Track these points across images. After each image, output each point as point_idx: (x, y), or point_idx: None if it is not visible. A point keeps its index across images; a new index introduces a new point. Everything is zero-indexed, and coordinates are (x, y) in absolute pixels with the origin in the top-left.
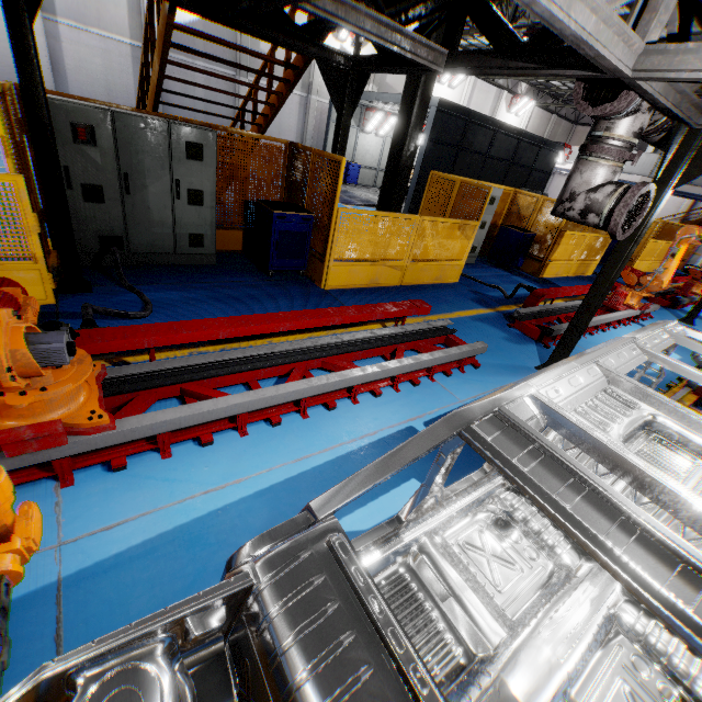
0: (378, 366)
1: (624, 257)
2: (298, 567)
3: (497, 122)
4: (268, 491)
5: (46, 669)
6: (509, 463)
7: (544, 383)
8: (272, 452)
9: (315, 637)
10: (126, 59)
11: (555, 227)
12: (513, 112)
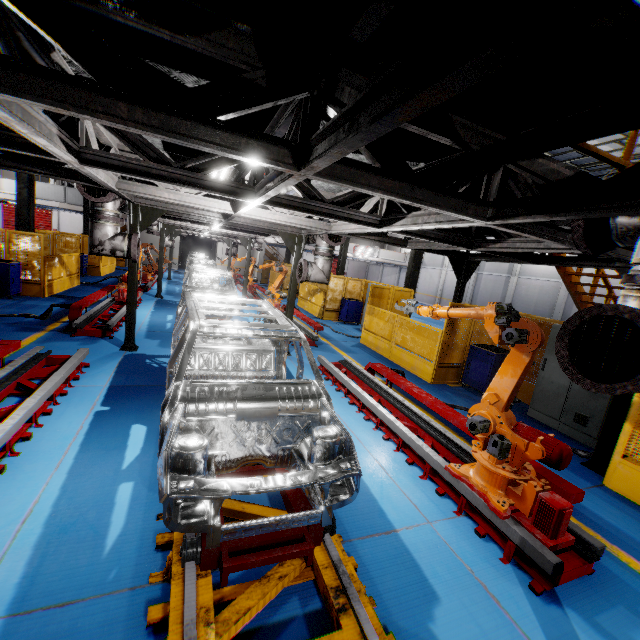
0: (42, 391)
1: (137, 269)
2: (191, 392)
3: None
4: (66, 487)
5: (168, 449)
6: (214, 332)
7: (199, 316)
8: (31, 479)
9: (211, 394)
10: None
11: (38, 254)
12: None
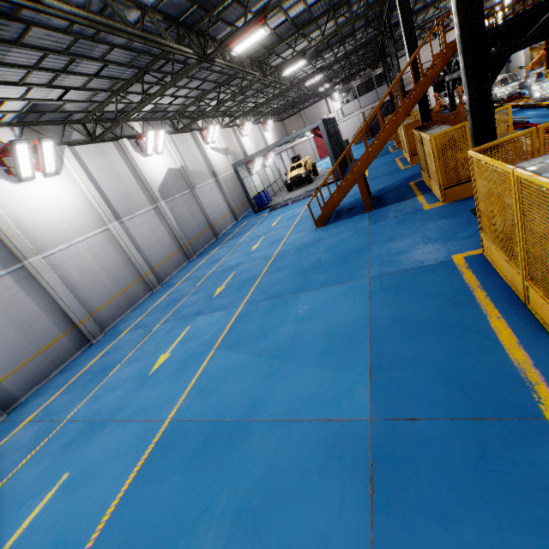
0: None
1: None
2: None
3: (328, 119)
4: None
5: None
6: None
7: None
8: None
9: None
10: (155, 218)
11: None
12: (267, 131)
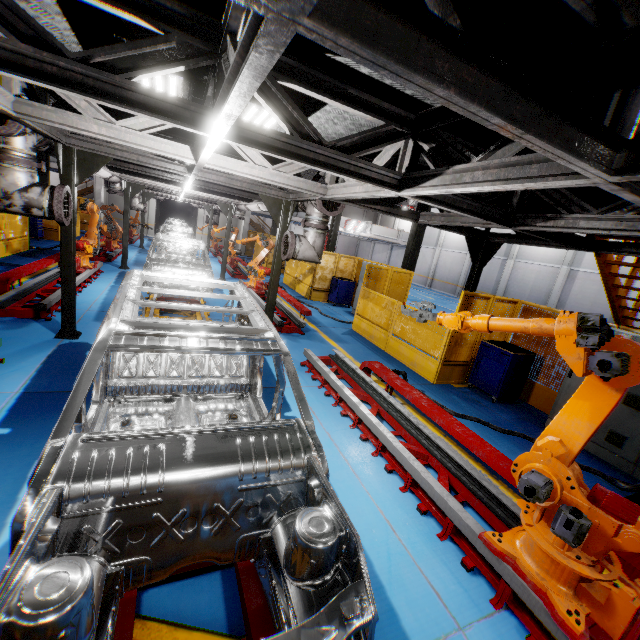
0: None
1: (73, 235)
2: (79, 460)
3: None
4: None
5: None
6: (138, 346)
7: (120, 314)
8: None
9: (118, 463)
10: None
11: None
12: None
